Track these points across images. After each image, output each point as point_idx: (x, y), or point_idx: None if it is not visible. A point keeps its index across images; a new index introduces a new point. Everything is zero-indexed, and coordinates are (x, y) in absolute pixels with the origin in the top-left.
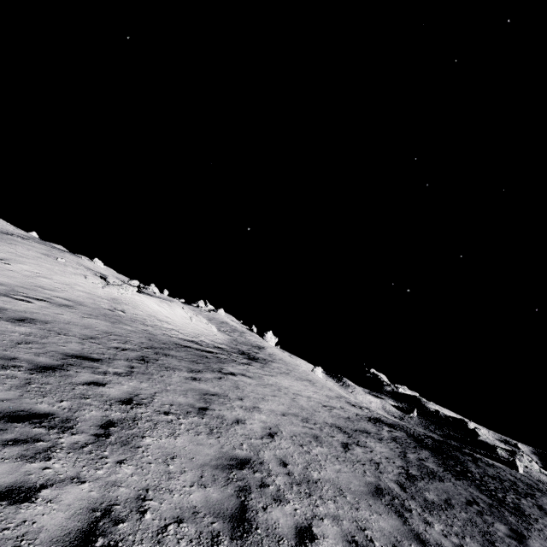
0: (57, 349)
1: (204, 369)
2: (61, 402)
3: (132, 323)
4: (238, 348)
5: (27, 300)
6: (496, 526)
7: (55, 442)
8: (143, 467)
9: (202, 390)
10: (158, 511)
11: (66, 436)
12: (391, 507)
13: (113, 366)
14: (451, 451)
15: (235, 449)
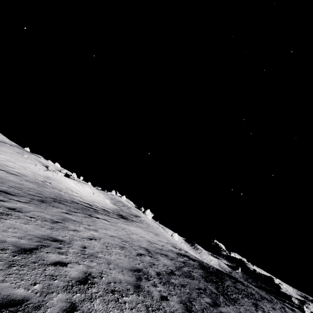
0: None
1: (79, 212)
2: None
3: (52, 189)
4: (119, 213)
5: None
6: (204, 298)
7: None
8: None
9: (67, 217)
10: None
11: None
12: (137, 276)
13: (19, 198)
14: (223, 275)
15: (58, 236)
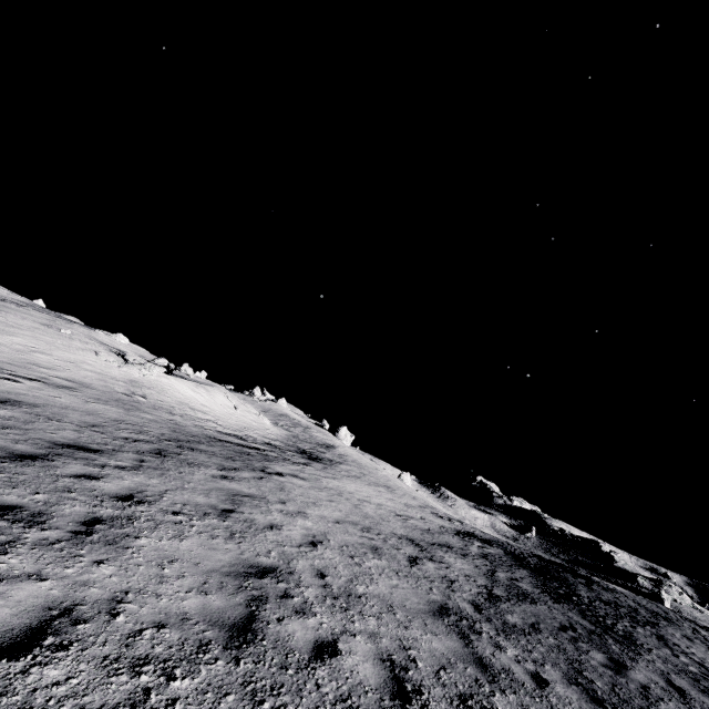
0: (44, 437)
1: (242, 467)
2: (36, 495)
3: (155, 411)
4: (298, 446)
5: (14, 379)
6: (591, 654)
7: (17, 536)
8: (128, 568)
9: (232, 490)
10: (135, 615)
11: (33, 531)
12: (455, 628)
13: (116, 458)
14: (560, 572)
15: (259, 557)
